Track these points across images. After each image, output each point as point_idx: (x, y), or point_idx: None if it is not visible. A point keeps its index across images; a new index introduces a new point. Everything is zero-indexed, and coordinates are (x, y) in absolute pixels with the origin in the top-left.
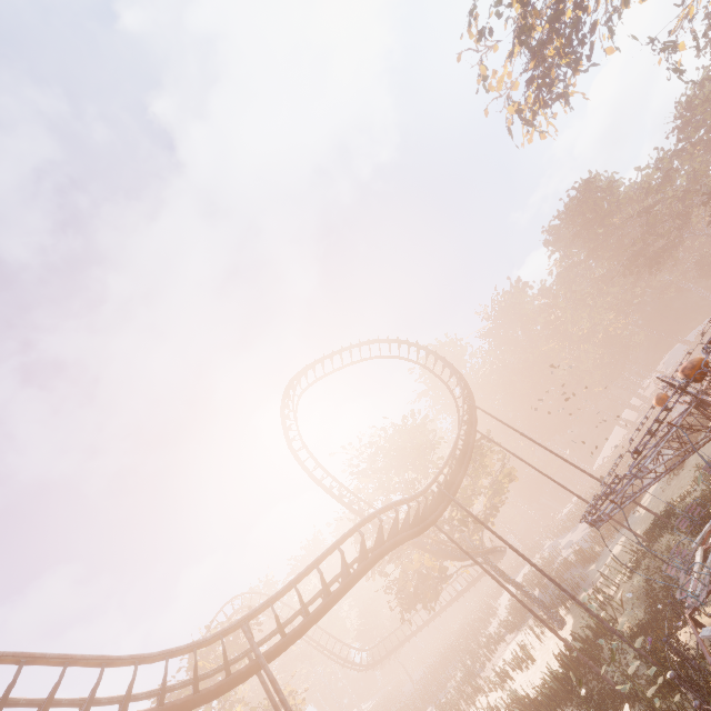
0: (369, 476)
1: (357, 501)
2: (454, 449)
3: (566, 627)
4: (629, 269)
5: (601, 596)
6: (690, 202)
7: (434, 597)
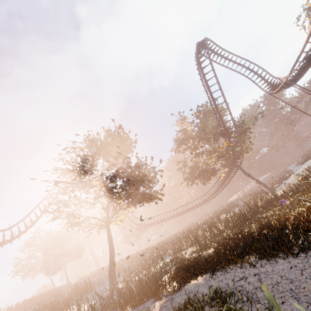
0: (199, 117)
1: (222, 95)
2: (272, 91)
3: (277, 192)
4: (279, 123)
5: (310, 170)
6: (308, 106)
7: (215, 173)
